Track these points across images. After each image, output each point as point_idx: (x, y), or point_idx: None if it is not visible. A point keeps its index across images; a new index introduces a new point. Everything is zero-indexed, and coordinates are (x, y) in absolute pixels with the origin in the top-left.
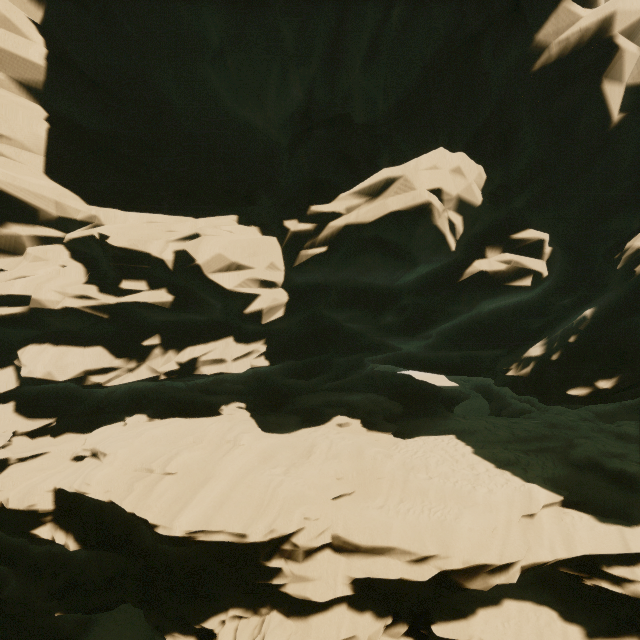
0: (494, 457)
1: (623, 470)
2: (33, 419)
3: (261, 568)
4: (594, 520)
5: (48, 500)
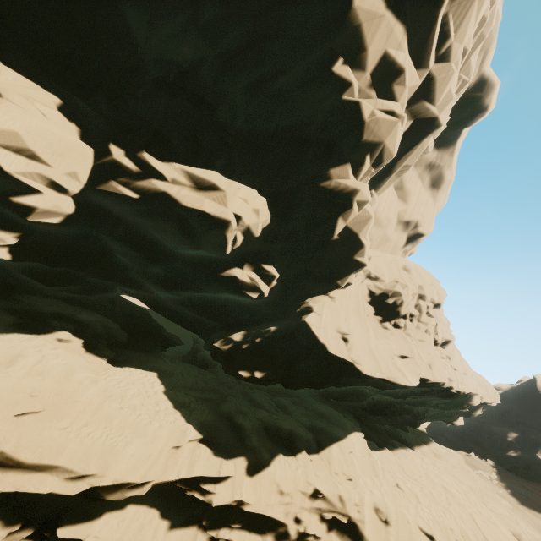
0: (176, 399)
1: (241, 423)
2: None
3: None
4: (212, 454)
5: None
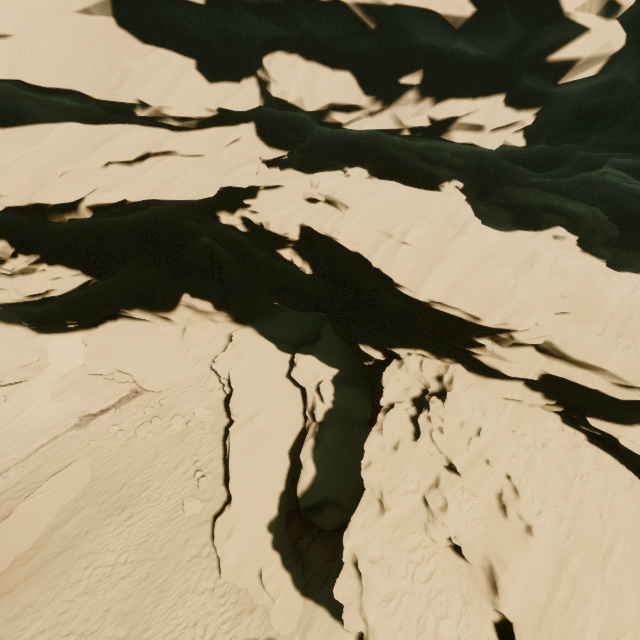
0: None
1: None
2: (271, 148)
3: (465, 339)
4: None
5: (296, 232)
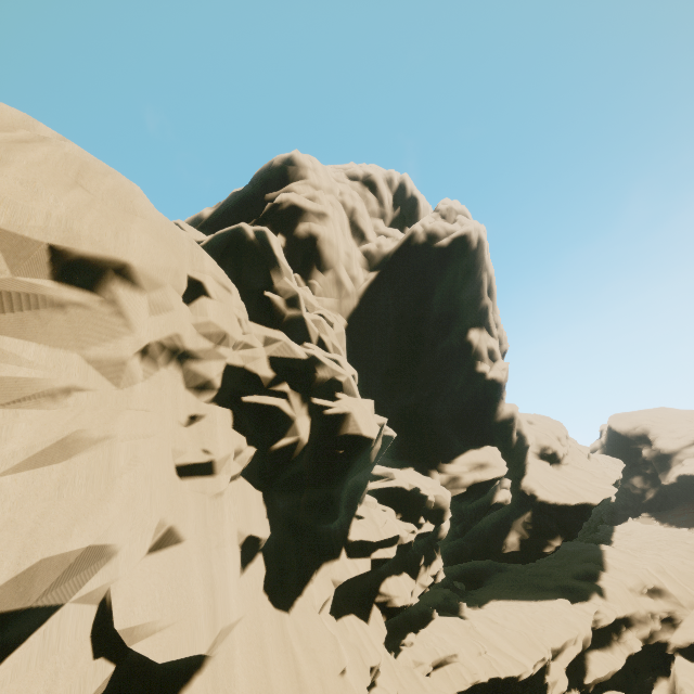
0: (528, 598)
1: (566, 583)
2: (391, 654)
3: (541, 690)
4: (582, 603)
5: None
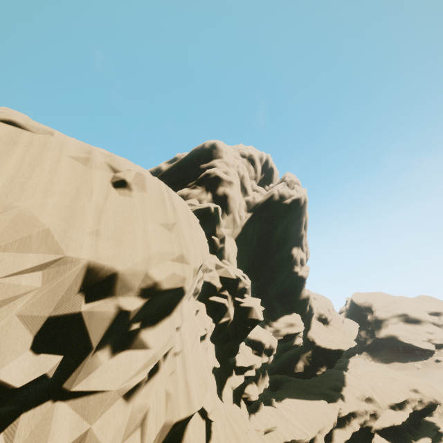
0: (306, 398)
1: (326, 391)
2: None
3: None
4: (333, 403)
5: None
